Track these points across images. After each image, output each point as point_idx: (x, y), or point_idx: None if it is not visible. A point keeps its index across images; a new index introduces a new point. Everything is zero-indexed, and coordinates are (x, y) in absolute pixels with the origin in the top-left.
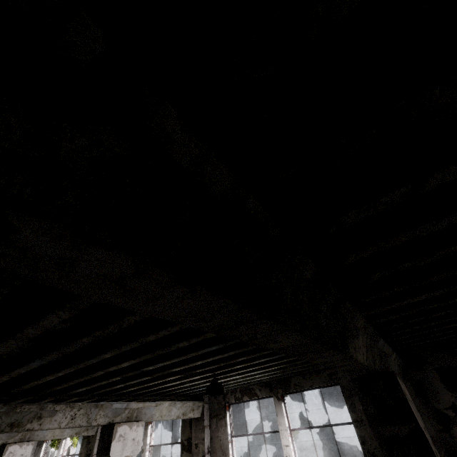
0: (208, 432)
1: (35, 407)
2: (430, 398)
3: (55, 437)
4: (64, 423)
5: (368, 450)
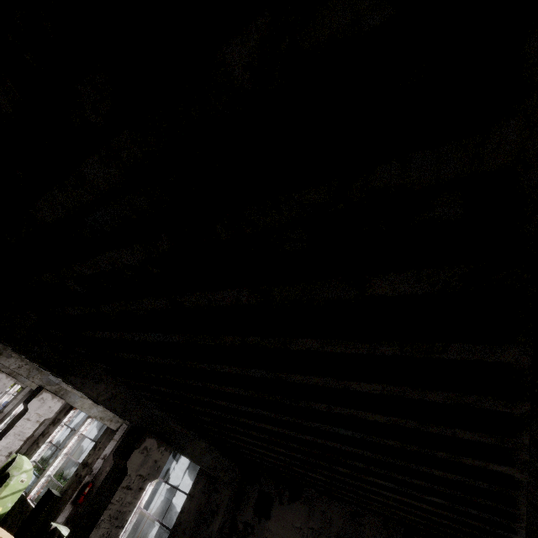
0: (113, 444)
1: (1, 346)
2: (240, 508)
3: (31, 386)
4: (13, 366)
5: (180, 518)
